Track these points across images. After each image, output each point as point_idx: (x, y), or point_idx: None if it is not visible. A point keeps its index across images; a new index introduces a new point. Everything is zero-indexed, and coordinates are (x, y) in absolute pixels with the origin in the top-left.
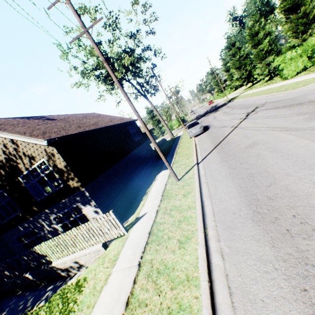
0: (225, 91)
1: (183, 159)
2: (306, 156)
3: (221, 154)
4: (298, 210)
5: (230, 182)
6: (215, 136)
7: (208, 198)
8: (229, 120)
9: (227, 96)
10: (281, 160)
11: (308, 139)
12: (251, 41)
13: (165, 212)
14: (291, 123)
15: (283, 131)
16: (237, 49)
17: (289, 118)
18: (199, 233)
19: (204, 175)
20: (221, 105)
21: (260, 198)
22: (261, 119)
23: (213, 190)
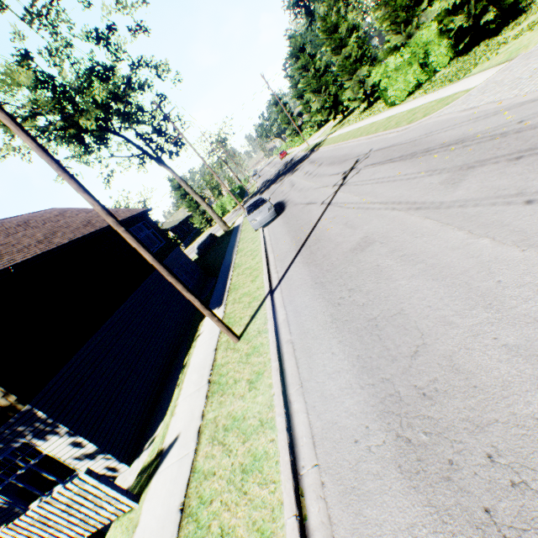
0: (303, 132)
1: (245, 282)
2: (469, 272)
3: (311, 268)
4: (495, 438)
5: (336, 344)
6: (297, 224)
7: (299, 389)
8: (316, 189)
9: (308, 141)
10: (423, 281)
11: (462, 227)
12: (330, 42)
13: (215, 438)
14: (421, 192)
15: (411, 210)
16: (309, 57)
17: (416, 182)
18: (286, 519)
19: (286, 322)
20: (301, 159)
21: (403, 392)
22: (369, 186)
23: (306, 365)
